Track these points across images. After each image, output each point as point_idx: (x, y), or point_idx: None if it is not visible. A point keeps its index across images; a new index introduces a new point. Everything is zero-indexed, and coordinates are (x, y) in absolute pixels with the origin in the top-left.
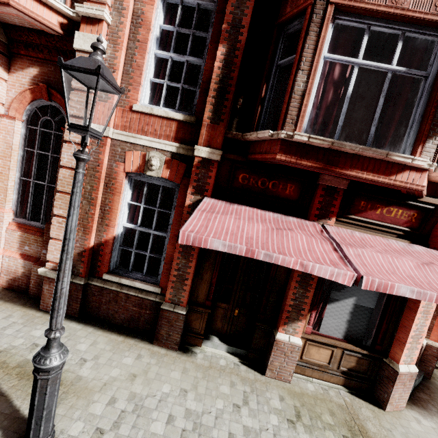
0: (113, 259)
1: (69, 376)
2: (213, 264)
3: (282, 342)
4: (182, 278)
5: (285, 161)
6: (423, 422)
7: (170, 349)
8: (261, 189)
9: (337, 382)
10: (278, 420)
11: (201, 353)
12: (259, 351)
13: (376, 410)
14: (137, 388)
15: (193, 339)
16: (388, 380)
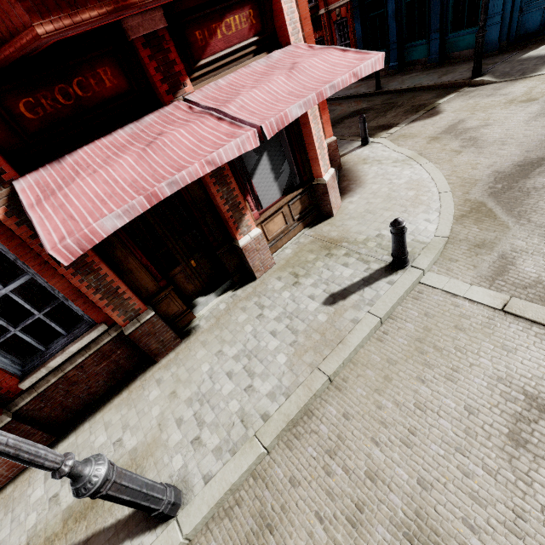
0: (4, 364)
1: (124, 461)
2: (125, 248)
3: (248, 245)
4: (112, 293)
5: (58, 33)
6: (353, 200)
7: (176, 347)
8: (72, 106)
9: (300, 230)
10: (289, 291)
11: (201, 320)
12: (239, 269)
13: (330, 221)
14: (186, 394)
15: (184, 321)
16: (324, 195)
